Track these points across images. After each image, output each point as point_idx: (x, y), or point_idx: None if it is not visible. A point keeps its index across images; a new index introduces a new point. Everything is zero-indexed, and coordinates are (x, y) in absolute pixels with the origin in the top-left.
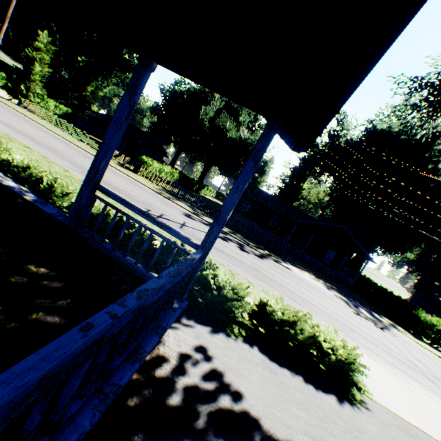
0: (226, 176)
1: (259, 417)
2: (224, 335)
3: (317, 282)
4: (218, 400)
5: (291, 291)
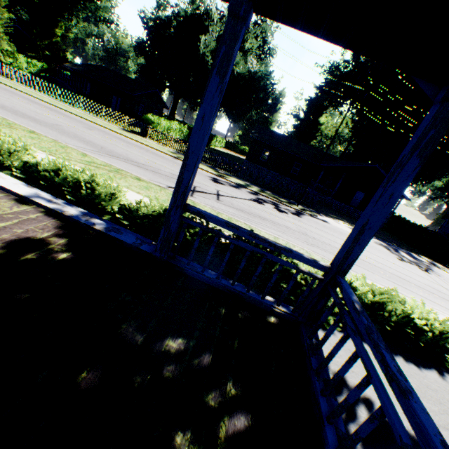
0: (235, 121)
1: None
2: (321, 329)
3: None
4: (357, 414)
5: None
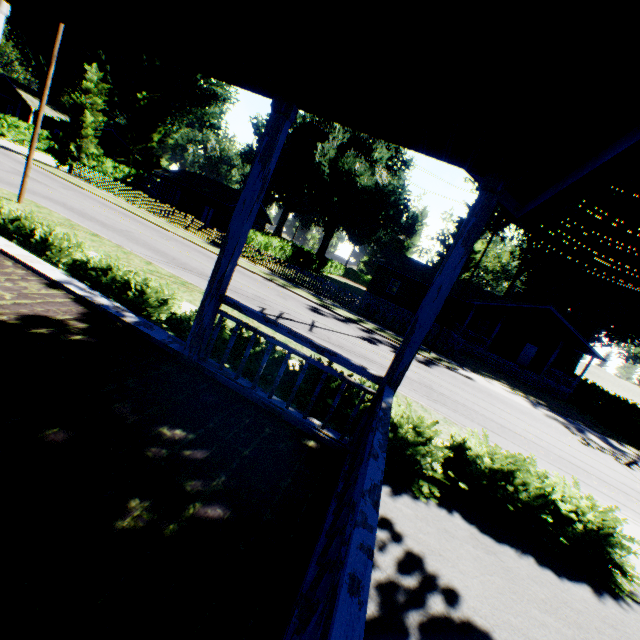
0: (358, 243)
1: (490, 629)
2: (410, 497)
3: (515, 397)
4: (426, 603)
5: (482, 416)
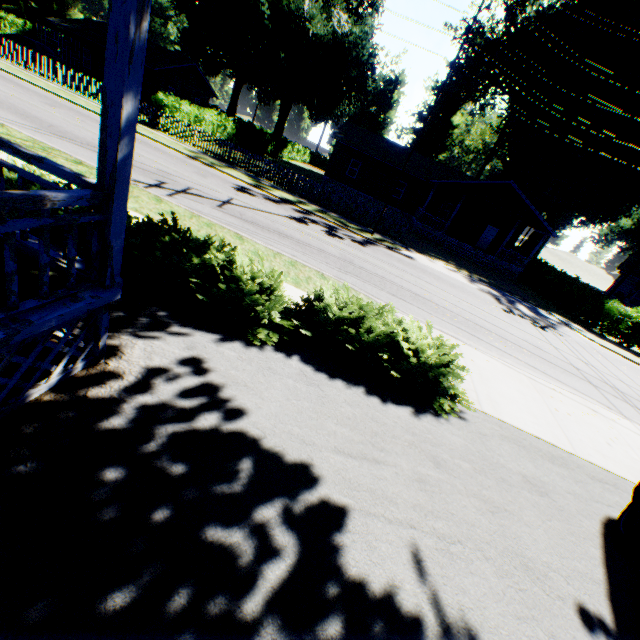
0: (320, 119)
1: (261, 437)
2: (244, 344)
3: (455, 274)
4: (195, 420)
5: (398, 287)
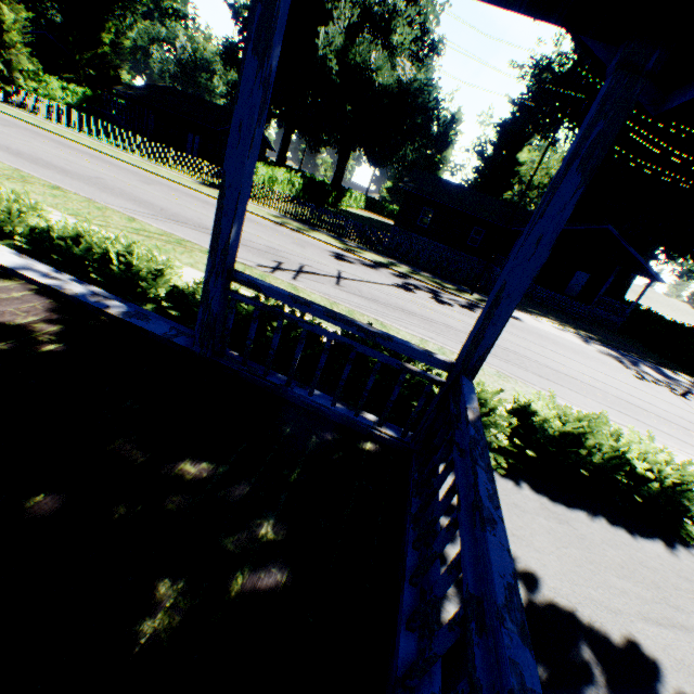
0: (379, 165)
1: (572, 609)
2: None
3: (566, 335)
4: None
5: (535, 363)
